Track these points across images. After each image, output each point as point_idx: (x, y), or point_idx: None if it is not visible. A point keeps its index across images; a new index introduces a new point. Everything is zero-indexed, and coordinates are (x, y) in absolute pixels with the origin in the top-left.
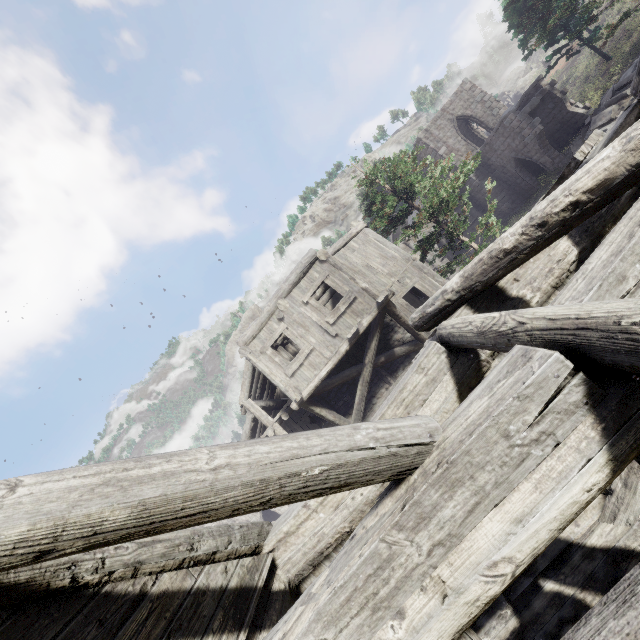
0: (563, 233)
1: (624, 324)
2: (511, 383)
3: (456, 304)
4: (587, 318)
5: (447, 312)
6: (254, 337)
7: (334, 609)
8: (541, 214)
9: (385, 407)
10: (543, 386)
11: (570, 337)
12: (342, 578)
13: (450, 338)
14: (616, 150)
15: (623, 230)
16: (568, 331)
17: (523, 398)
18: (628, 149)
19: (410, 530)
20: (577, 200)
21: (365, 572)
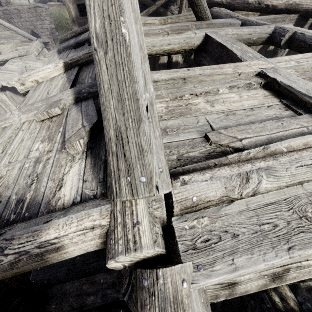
0: (258, 12)
1: (254, 21)
2: (230, 21)
3: (222, 6)
4: (250, 19)
5: (217, 6)
6: None
7: (174, 29)
8: (263, 0)
9: (182, 15)
10: (234, 25)
11: (244, 22)
12: (180, 25)
13: (215, 12)
14: (285, 1)
15: (266, 16)
16: (245, 21)
17: (230, 24)
18: (285, 3)
19: (196, 28)
20: (269, 5)
21: (184, 27)
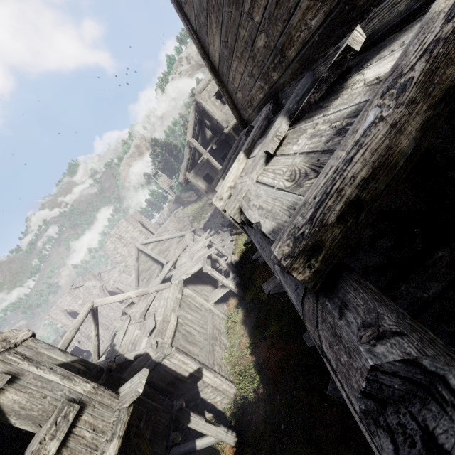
0: None
1: None
2: None
3: None
4: None
5: None
6: (204, 89)
7: None
8: None
9: None
10: None
11: None
12: None
13: None
14: None
15: None
16: None
17: None
18: None
19: None
20: None
21: None
